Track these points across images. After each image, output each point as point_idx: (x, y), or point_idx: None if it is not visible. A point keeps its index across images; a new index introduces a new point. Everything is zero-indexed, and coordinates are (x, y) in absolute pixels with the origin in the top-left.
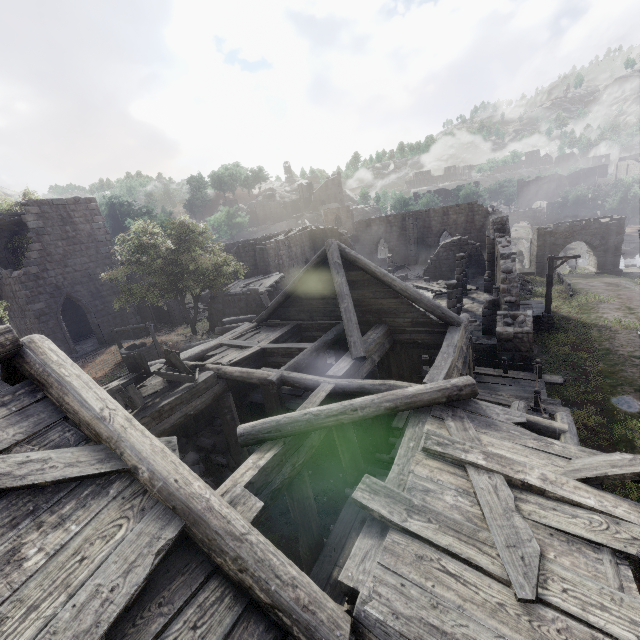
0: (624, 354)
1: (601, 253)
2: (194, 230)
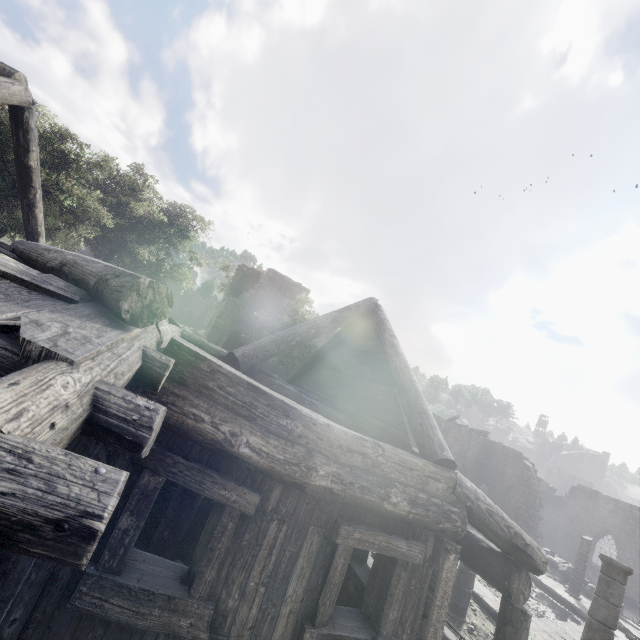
0: None
1: None
2: None
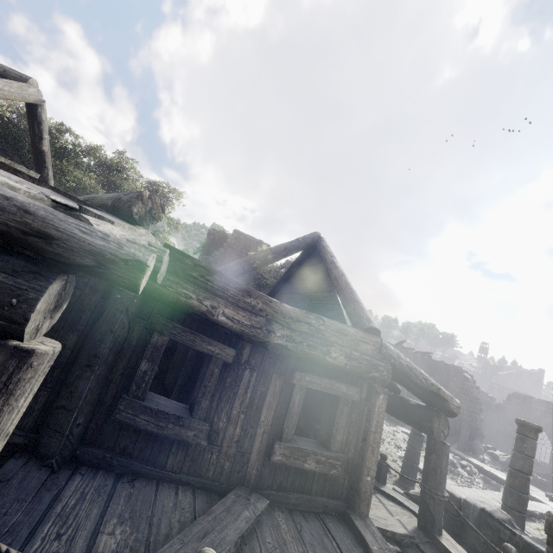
0: None
1: None
2: None
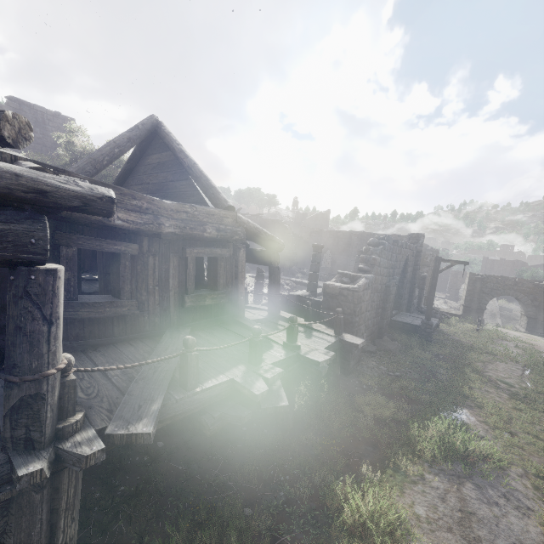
0: (491, 375)
1: (532, 314)
2: None
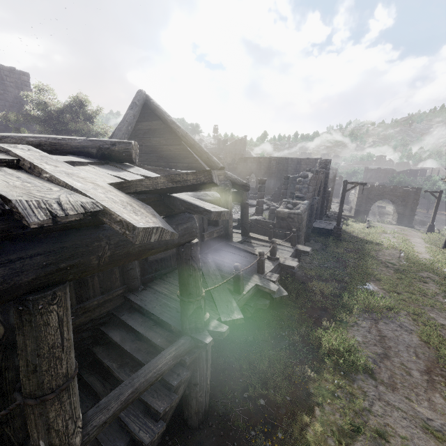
0: (382, 259)
1: (401, 211)
2: (87, 105)
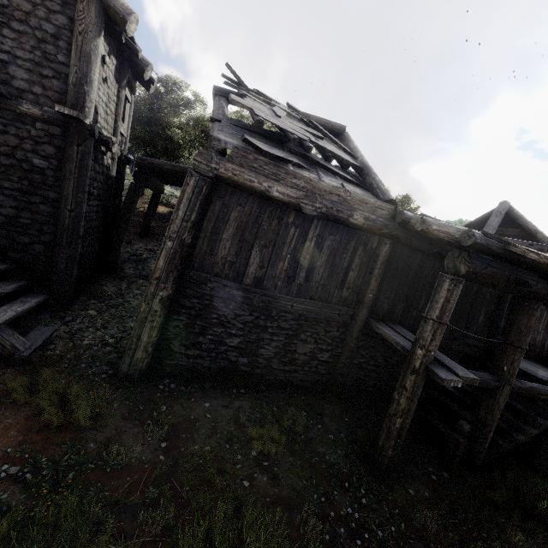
0: None
1: None
2: (410, 204)
